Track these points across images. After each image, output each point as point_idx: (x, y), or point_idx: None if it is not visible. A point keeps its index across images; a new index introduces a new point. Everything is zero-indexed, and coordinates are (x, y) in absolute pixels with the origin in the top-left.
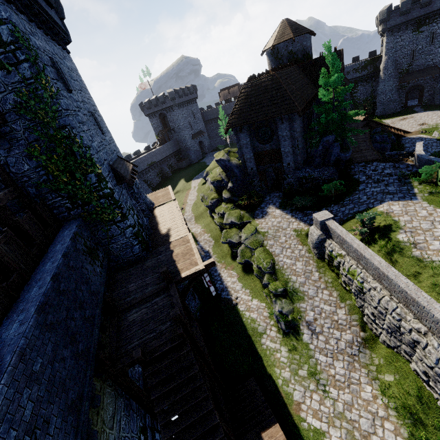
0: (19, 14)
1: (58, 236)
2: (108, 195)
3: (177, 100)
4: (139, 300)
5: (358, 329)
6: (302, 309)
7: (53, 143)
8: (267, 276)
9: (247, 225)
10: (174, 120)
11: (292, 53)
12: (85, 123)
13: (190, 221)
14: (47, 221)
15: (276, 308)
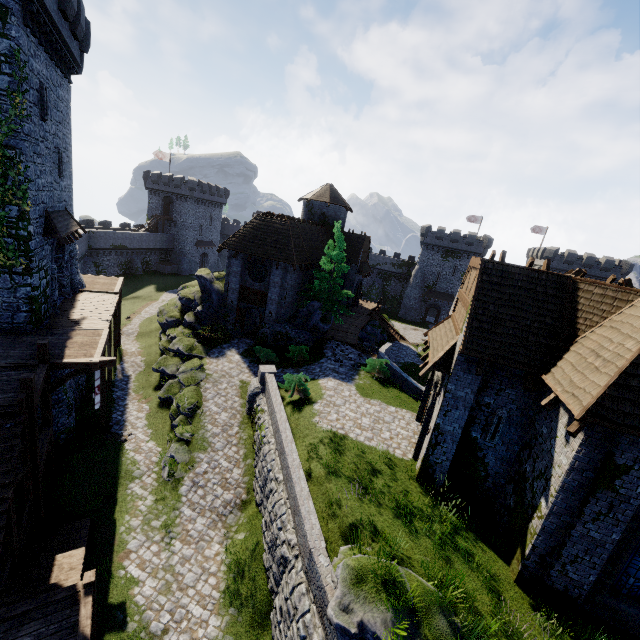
0: (31, 37)
1: None
2: (22, 238)
3: (197, 194)
4: None
5: (243, 491)
6: (199, 459)
7: None
8: (182, 417)
9: (194, 359)
10: (182, 213)
11: (325, 215)
12: (43, 156)
13: (129, 335)
14: None
15: (170, 452)
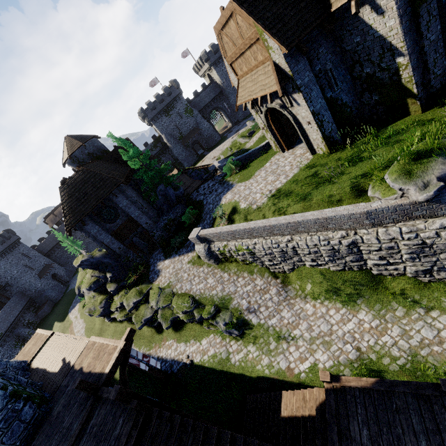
0: None
1: None
2: None
3: None
4: None
5: (274, 280)
6: (236, 305)
7: None
8: (196, 311)
9: (150, 292)
10: (2, 274)
11: (90, 154)
12: None
13: None
14: None
15: (220, 326)
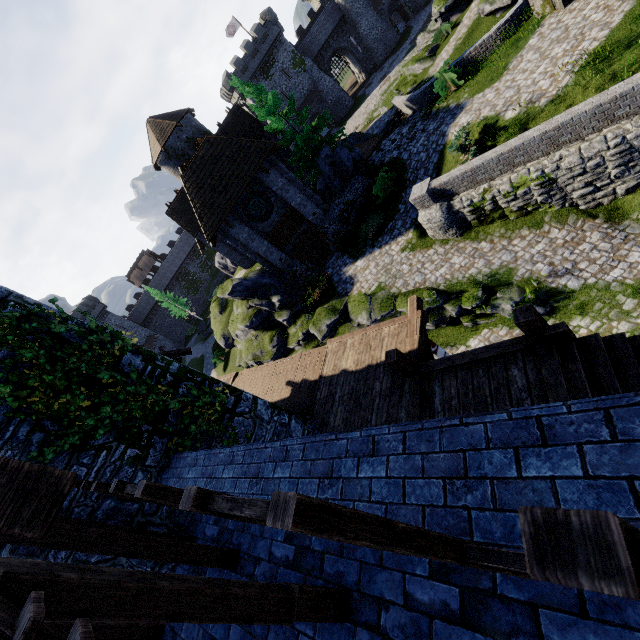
0: None
1: None
2: (182, 373)
3: None
4: None
5: (590, 222)
6: (526, 274)
7: (3, 348)
8: (448, 304)
9: (351, 305)
10: None
11: (190, 140)
12: None
13: None
14: None
15: (505, 309)
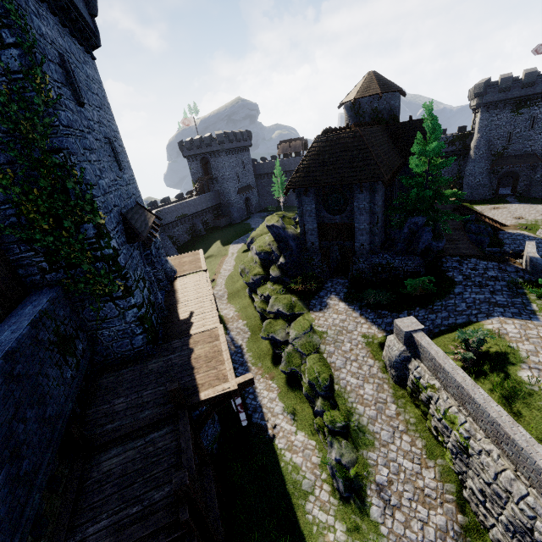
0: None
1: (12, 314)
2: (108, 258)
3: (226, 145)
4: (126, 431)
5: (454, 509)
6: (371, 461)
7: (37, 171)
8: (322, 400)
9: (299, 319)
10: (219, 168)
11: (377, 111)
12: (95, 151)
13: (221, 298)
14: (1, 287)
15: (331, 453)
